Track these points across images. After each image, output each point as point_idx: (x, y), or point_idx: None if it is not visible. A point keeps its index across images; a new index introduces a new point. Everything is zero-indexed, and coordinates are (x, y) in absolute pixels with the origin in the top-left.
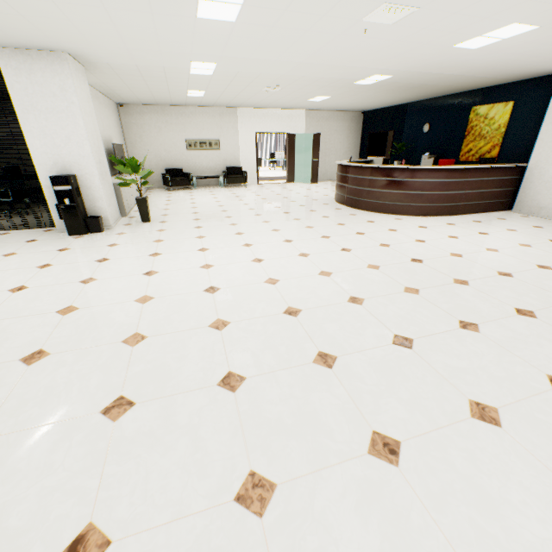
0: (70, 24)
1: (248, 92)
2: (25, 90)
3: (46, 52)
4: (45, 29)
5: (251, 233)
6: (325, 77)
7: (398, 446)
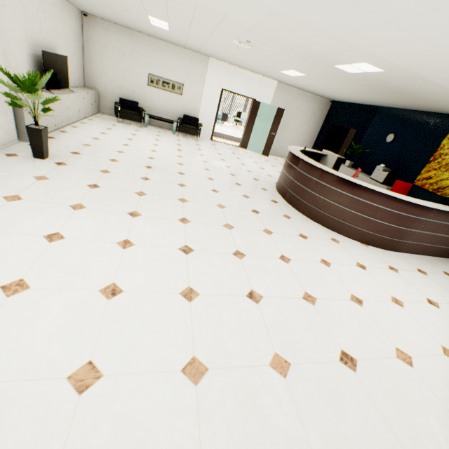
0: None
1: (217, 40)
2: None
3: None
4: None
5: (150, 217)
6: (305, 46)
7: None
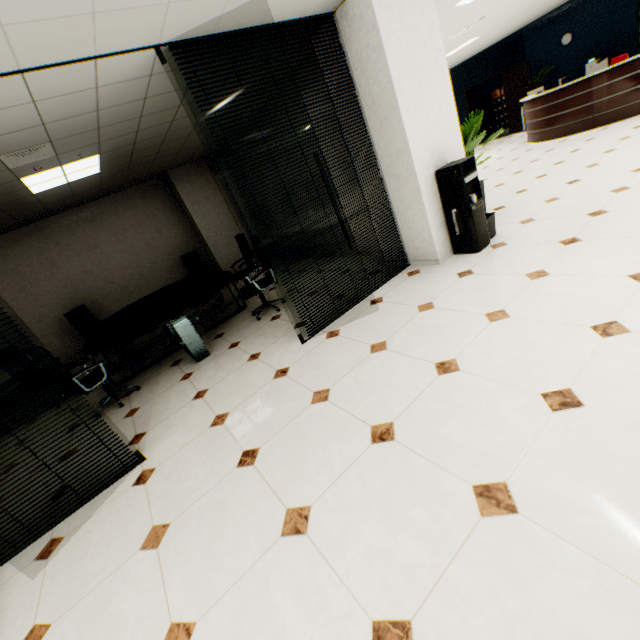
0: None
1: None
2: (398, 44)
3: None
4: None
5: None
6: None
7: None
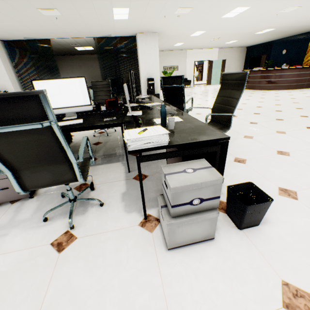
0: (176, 24)
1: (202, 42)
2: (143, 48)
3: (151, 33)
4: (165, 26)
5: None
6: (244, 32)
7: (307, 116)
